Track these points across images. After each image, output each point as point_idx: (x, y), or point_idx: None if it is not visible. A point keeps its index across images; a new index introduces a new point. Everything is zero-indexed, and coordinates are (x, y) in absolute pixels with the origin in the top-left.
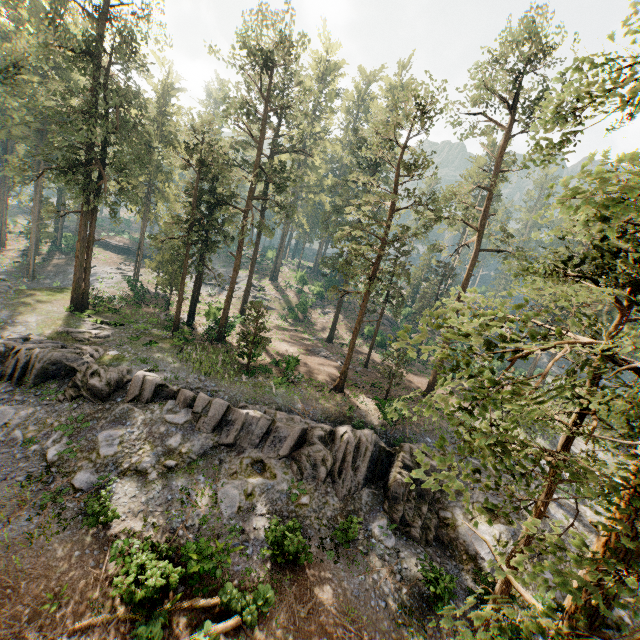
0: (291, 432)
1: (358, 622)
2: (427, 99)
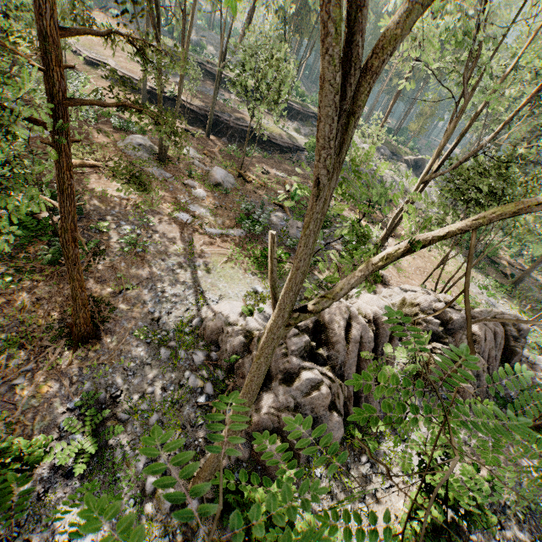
0: None
1: None
2: None
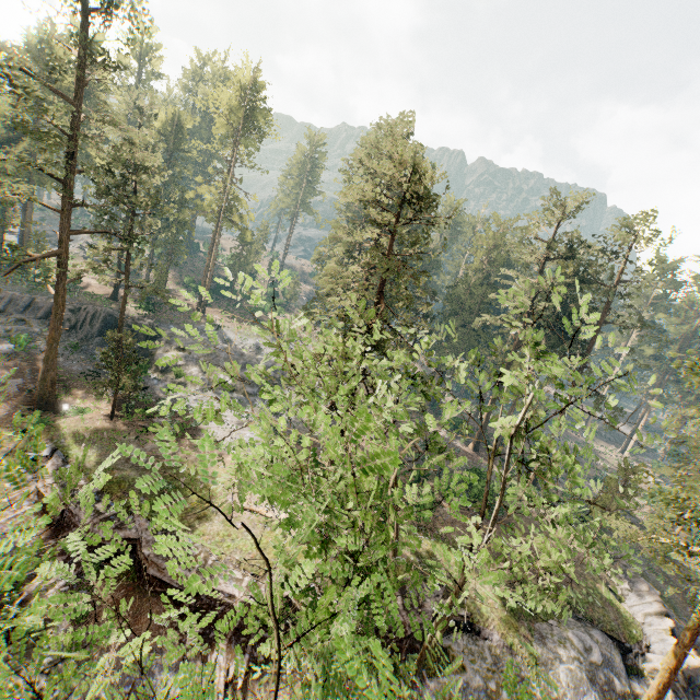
0: (47, 304)
1: (58, 370)
2: (143, 102)
